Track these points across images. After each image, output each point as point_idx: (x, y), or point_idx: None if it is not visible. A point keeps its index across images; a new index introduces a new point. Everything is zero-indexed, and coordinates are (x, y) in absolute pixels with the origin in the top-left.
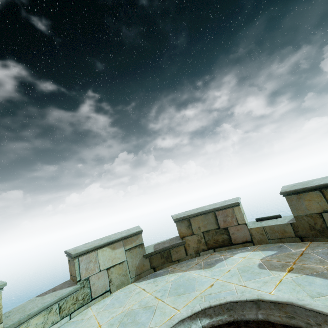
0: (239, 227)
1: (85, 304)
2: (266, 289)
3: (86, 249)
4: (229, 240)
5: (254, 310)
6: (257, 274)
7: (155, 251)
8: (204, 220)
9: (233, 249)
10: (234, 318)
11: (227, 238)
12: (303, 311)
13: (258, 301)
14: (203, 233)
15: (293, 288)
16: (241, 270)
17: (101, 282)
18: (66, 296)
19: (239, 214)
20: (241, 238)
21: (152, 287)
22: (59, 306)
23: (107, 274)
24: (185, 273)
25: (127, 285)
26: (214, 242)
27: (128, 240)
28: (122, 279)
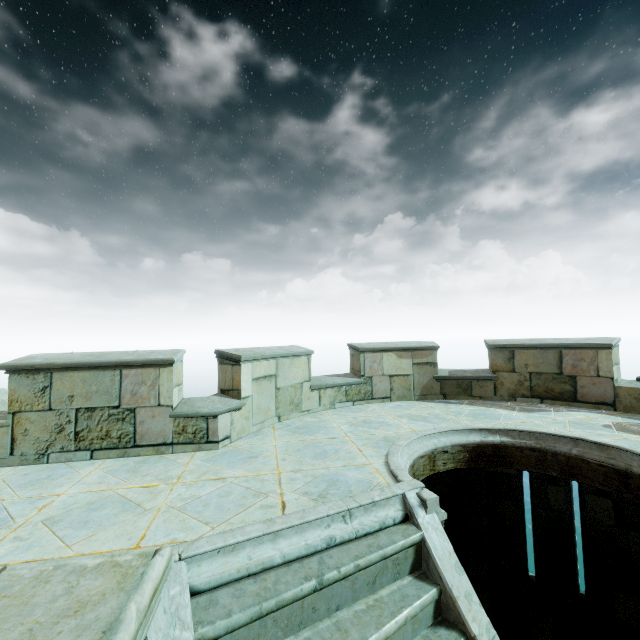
0: (597, 381)
1: (366, 400)
2: (597, 438)
3: (372, 347)
4: (572, 394)
5: (570, 446)
6: (595, 429)
7: (450, 376)
8: (538, 356)
9: (575, 408)
10: (541, 446)
11: (569, 390)
12: (629, 455)
13: (578, 439)
14: (531, 374)
15: (635, 445)
16: (573, 423)
17: (383, 386)
18: (351, 385)
19: (604, 362)
20: (596, 396)
21: (442, 408)
22: (345, 390)
23: (389, 381)
24: (489, 409)
25: (409, 401)
26: (545, 390)
27: (419, 353)
28: (404, 392)
